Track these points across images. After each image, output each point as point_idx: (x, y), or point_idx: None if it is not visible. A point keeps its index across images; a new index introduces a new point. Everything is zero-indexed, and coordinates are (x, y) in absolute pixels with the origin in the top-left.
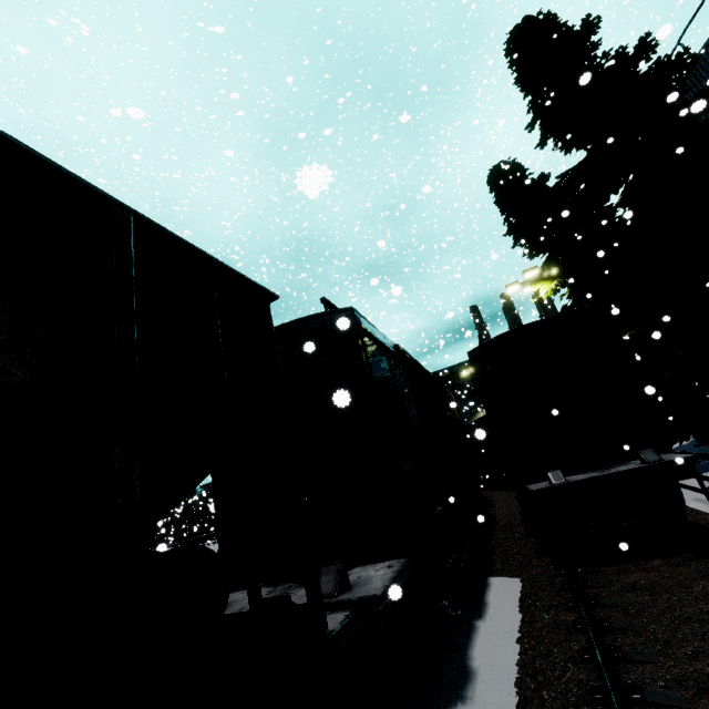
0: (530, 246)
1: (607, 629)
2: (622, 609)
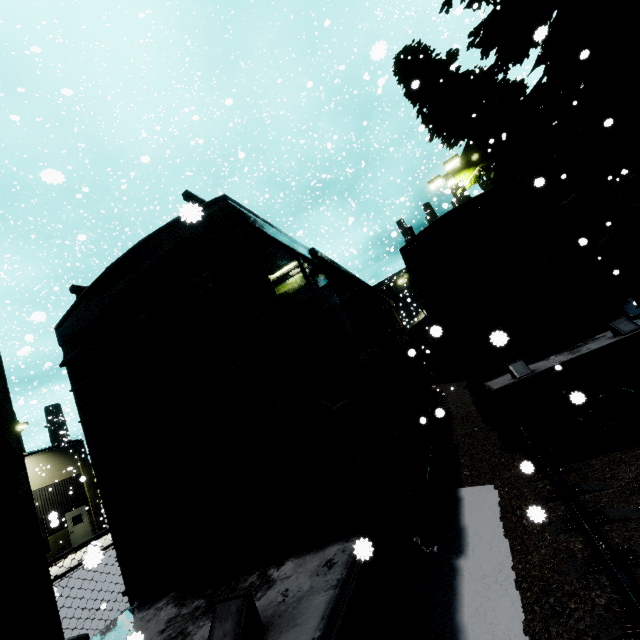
0: (447, 135)
1: (635, 564)
2: (638, 524)
